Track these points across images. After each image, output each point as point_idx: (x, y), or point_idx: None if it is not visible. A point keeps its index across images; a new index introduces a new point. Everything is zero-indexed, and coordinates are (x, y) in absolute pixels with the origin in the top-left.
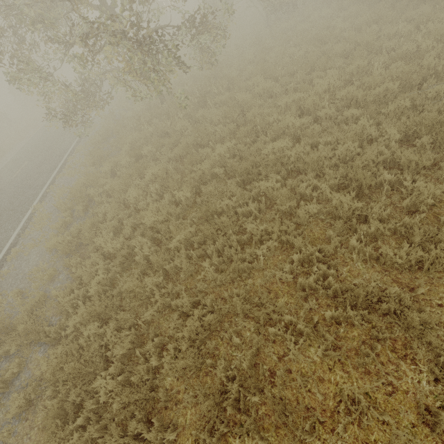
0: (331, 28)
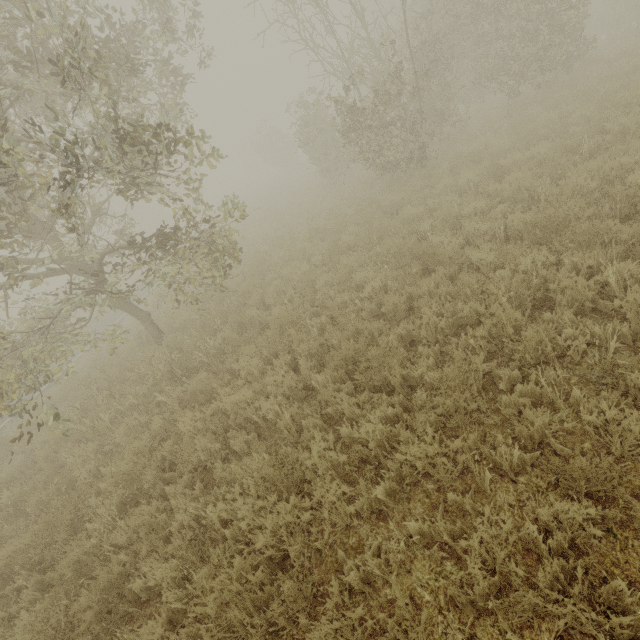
0: (465, 217)
